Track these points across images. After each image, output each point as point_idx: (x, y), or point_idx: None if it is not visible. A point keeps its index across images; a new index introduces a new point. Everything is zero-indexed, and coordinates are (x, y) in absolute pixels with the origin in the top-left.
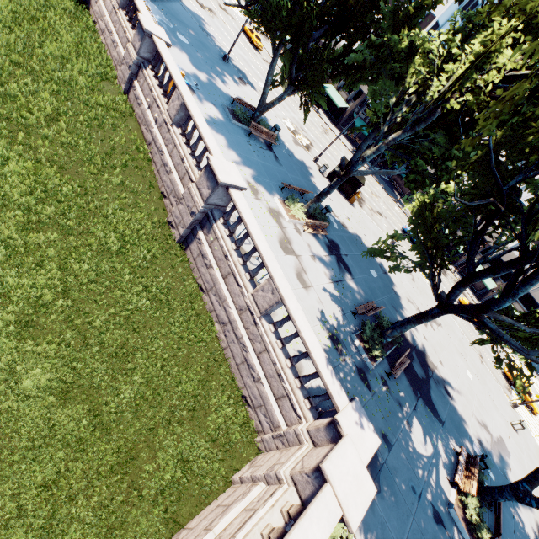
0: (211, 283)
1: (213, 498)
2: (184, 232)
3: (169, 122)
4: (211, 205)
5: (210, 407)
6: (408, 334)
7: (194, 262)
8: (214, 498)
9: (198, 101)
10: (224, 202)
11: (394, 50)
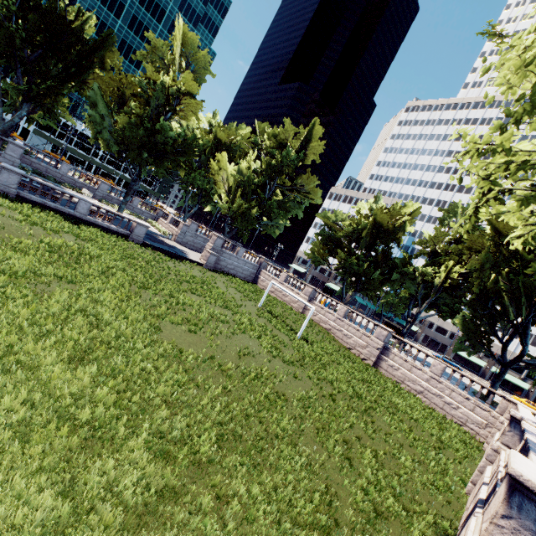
0: (403, 376)
1: (483, 453)
2: (375, 359)
3: (340, 318)
4: (384, 343)
5: (448, 422)
6: None
7: (386, 372)
8: (483, 453)
9: None
10: (387, 341)
11: (408, 272)
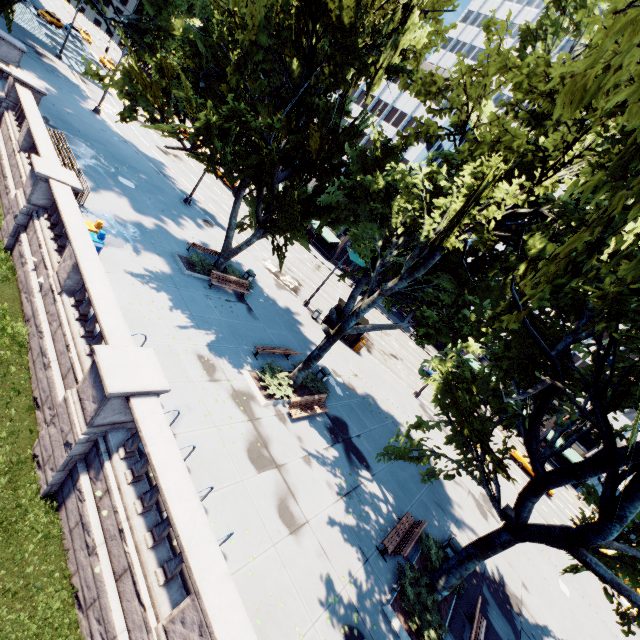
0: (93, 590)
1: None
2: (55, 476)
3: (57, 289)
4: (105, 426)
5: None
6: None
7: (69, 536)
8: None
9: (132, 252)
10: (131, 415)
11: (371, 189)
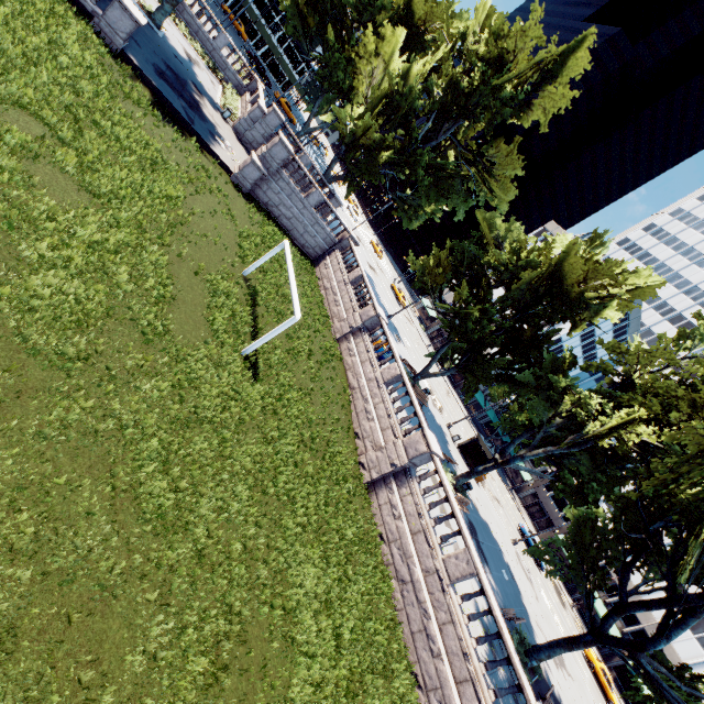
0: (397, 535)
1: None
2: (377, 477)
3: (381, 381)
4: (411, 463)
5: (394, 670)
6: (543, 669)
7: (378, 508)
8: None
9: None
10: (420, 463)
11: (554, 384)
